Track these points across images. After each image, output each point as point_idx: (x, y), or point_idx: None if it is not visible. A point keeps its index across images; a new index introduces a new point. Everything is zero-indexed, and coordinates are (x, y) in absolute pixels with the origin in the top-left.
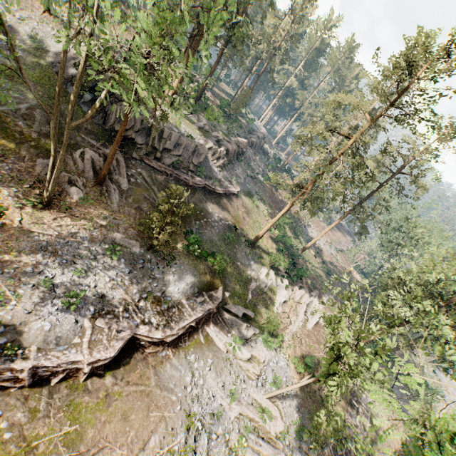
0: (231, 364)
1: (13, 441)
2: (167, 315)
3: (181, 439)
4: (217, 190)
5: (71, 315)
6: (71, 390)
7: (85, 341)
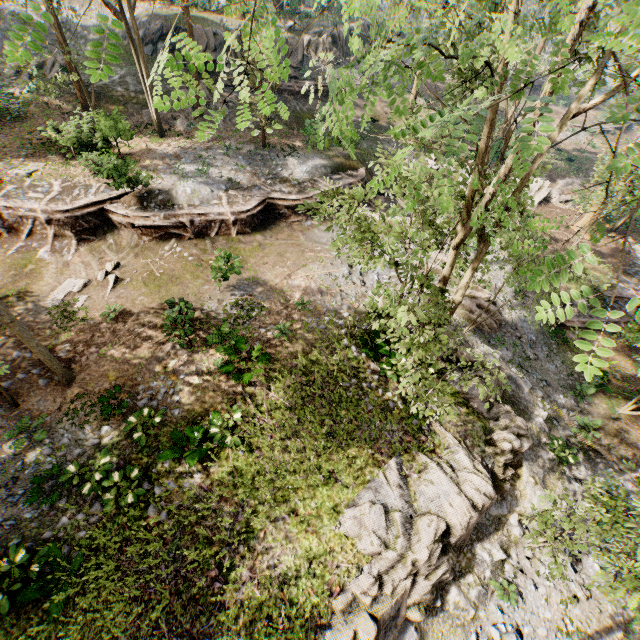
0: None
1: (195, 261)
2: (298, 187)
3: (344, 271)
4: None
5: (206, 187)
6: (228, 241)
7: (223, 202)
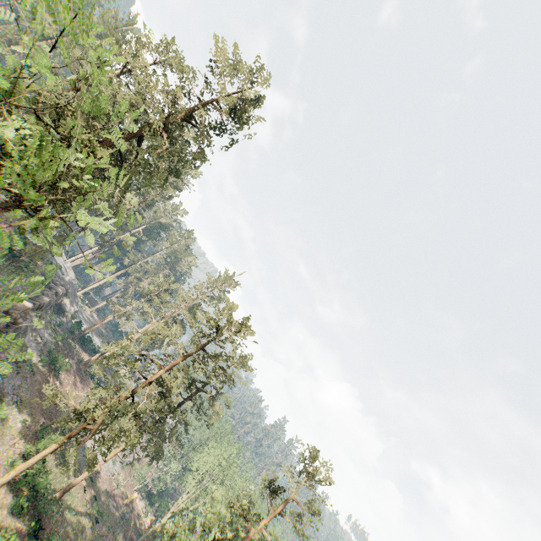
0: None
1: None
2: None
3: None
4: None
5: None
6: None
7: None
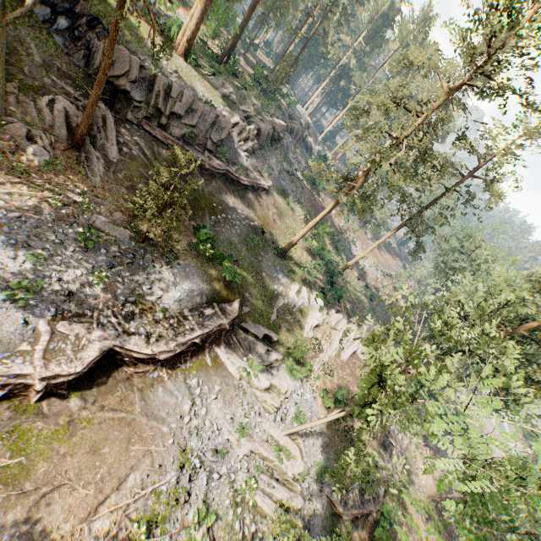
0: (245, 393)
1: None
2: (161, 326)
3: (171, 478)
4: (242, 180)
5: (18, 314)
6: (17, 412)
7: (38, 349)
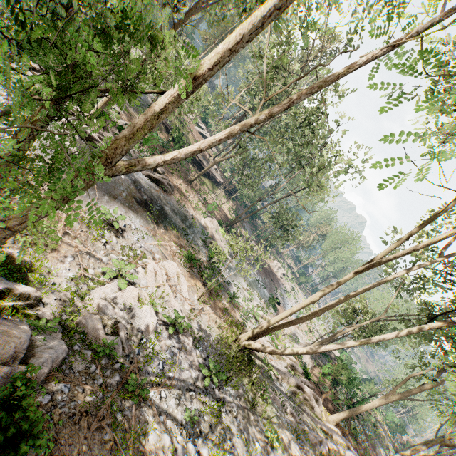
0: None
1: None
2: None
3: None
4: None
5: None
6: None
7: None
